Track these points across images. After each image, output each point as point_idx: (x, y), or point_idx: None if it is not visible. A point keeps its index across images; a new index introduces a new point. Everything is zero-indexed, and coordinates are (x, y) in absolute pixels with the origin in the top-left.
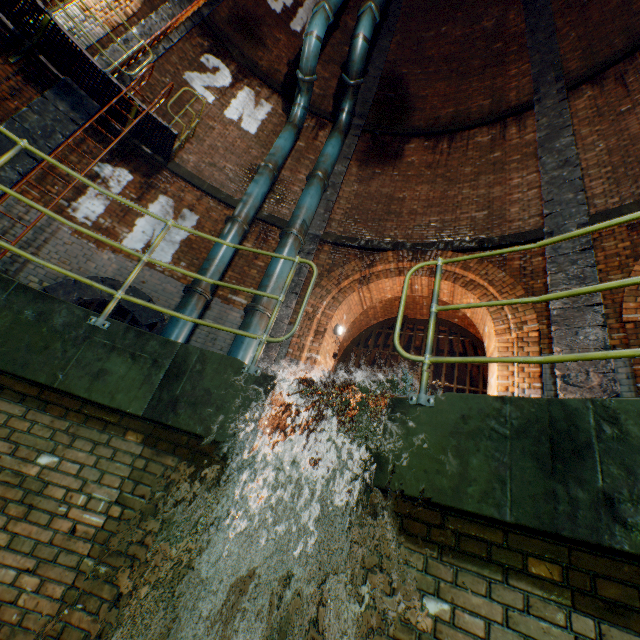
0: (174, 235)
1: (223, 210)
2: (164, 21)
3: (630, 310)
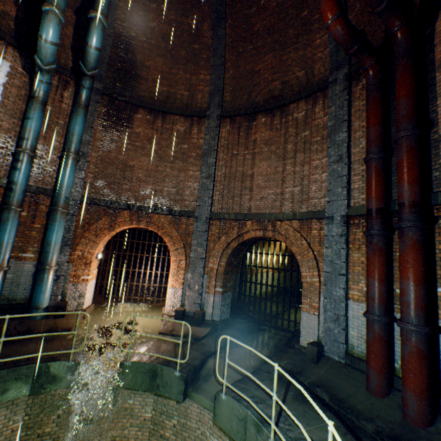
0: None
1: None
2: None
3: (211, 263)
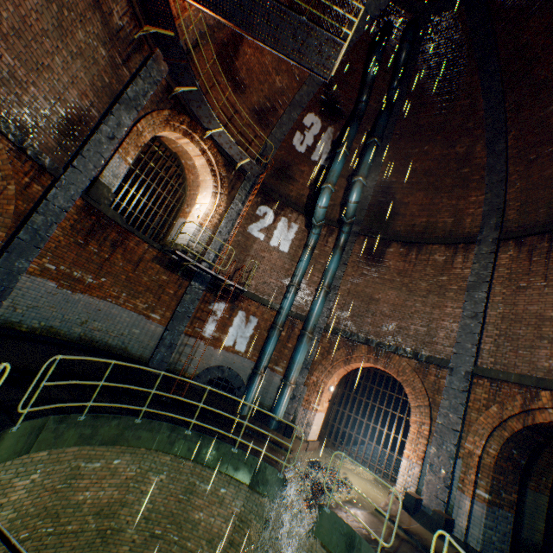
0: (246, 333)
1: (270, 312)
2: (237, 205)
3: (469, 442)
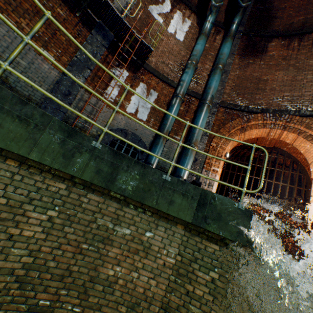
0: (147, 104)
1: (168, 89)
2: None
3: None
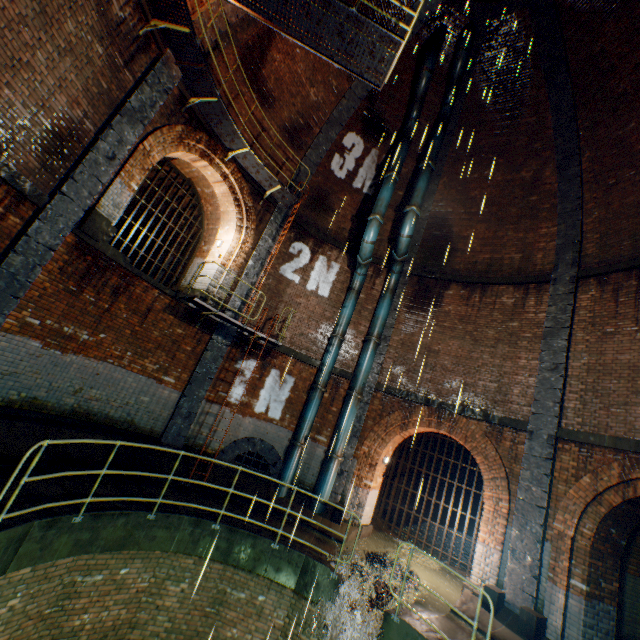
0: (281, 396)
1: (309, 369)
2: (266, 241)
3: (558, 521)
